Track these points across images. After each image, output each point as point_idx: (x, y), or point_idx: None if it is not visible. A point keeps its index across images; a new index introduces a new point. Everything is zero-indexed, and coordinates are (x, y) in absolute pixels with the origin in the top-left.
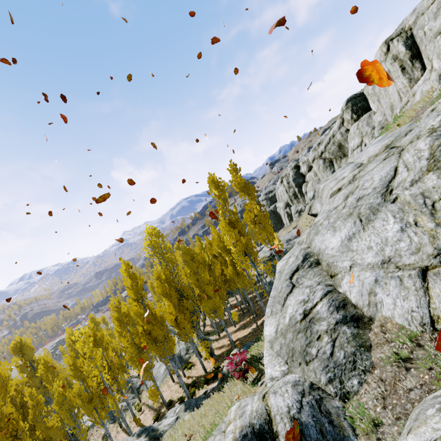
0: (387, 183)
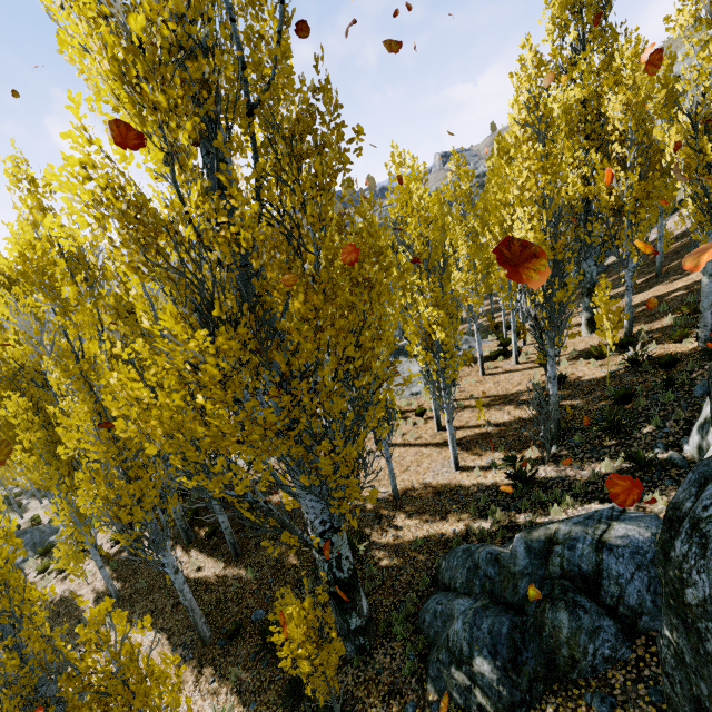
0: None
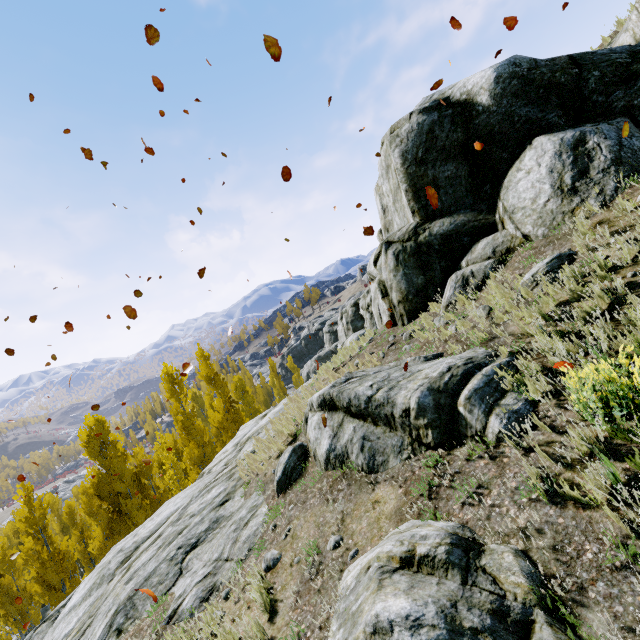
0: (144, 540)
